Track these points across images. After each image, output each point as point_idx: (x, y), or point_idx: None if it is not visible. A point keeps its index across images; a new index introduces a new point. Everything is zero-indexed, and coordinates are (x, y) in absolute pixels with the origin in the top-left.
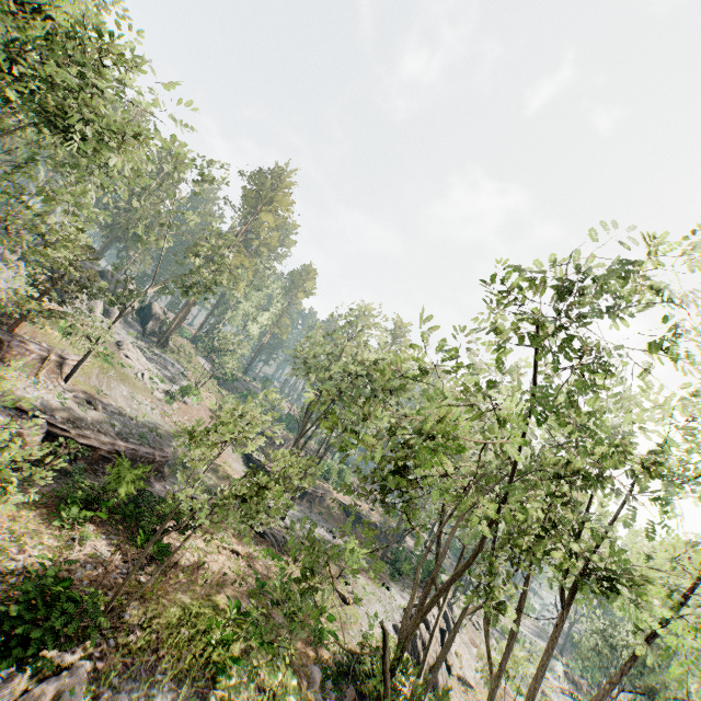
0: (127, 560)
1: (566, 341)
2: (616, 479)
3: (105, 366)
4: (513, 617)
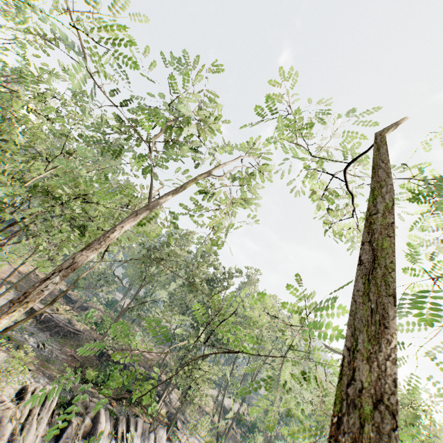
0: None
1: None
2: None
3: None
4: None
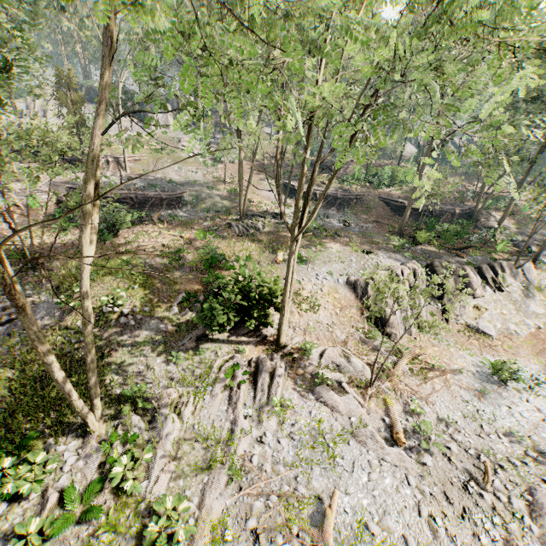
0: None
1: None
2: None
3: (160, 156)
4: None
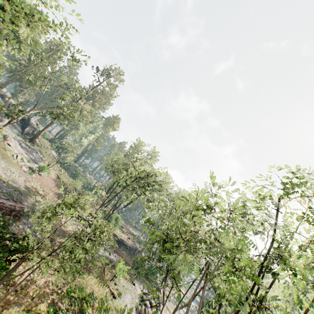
0: None
1: None
2: None
3: None
4: None
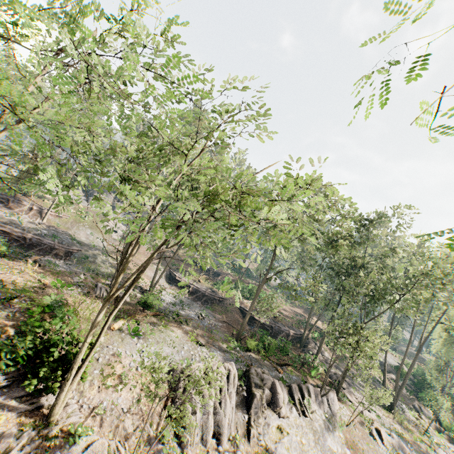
0: None
1: None
2: None
3: (82, 221)
4: None
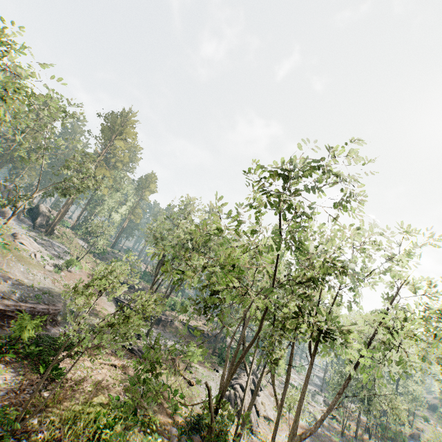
0: (33, 383)
1: (289, 205)
2: (328, 279)
3: (5, 251)
4: (283, 366)
